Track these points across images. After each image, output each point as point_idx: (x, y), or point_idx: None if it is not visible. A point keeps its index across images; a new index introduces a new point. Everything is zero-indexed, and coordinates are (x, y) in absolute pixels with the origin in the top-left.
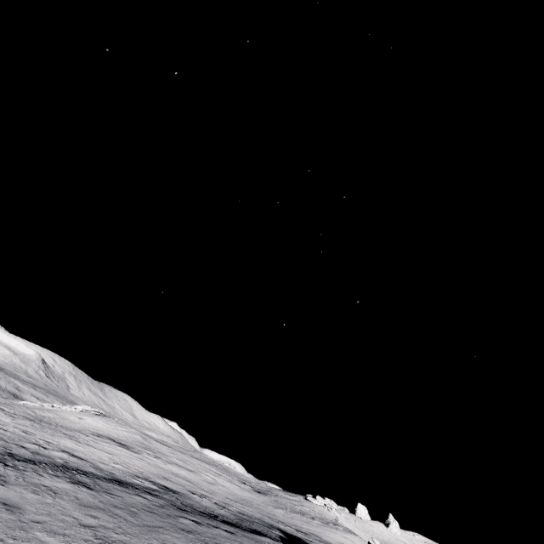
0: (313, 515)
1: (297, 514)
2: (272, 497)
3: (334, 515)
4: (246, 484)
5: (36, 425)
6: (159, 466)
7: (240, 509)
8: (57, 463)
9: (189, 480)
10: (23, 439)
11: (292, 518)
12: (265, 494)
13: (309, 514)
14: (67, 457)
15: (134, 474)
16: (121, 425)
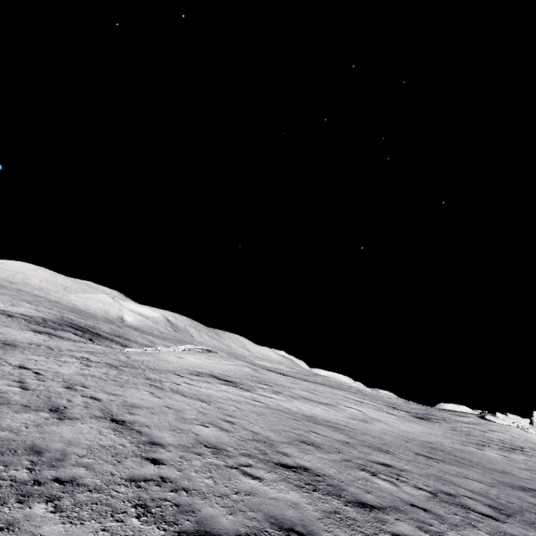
0: (525, 447)
1: (517, 454)
2: (443, 424)
3: (535, 437)
4: (397, 410)
5: (112, 372)
6: (282, 407)
7: (474, 489)
8: (16, 475)
9: (335, 427)
10: (35, 404)
11: (535, 472)
12: (430, 419)
13: (519, 446)
14: (94, 434)
15: (239, 450)
16: (225, 359)
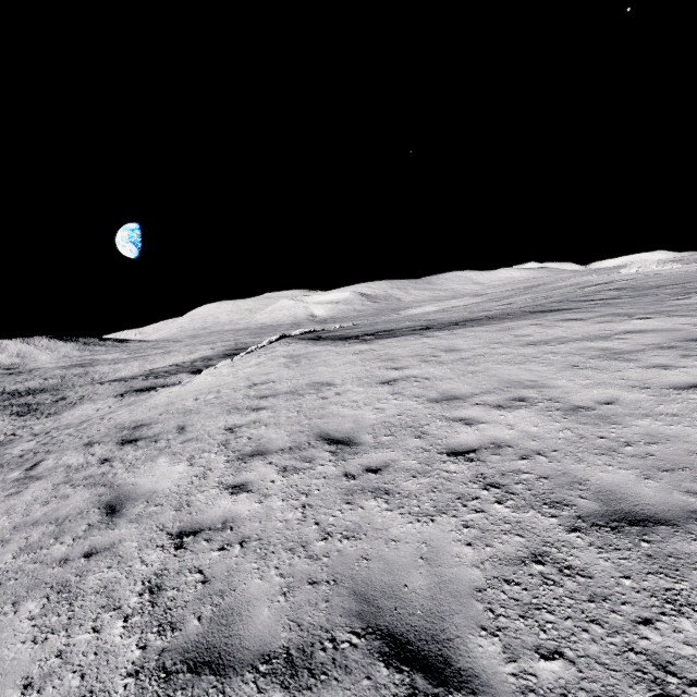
0: None
1: None
2: None
3: None
4: None
5: None
6: None
7: None
8: None
9: None
10: None
11: None
12: None
13: None
14: None
15: None
16: (264, 353)
